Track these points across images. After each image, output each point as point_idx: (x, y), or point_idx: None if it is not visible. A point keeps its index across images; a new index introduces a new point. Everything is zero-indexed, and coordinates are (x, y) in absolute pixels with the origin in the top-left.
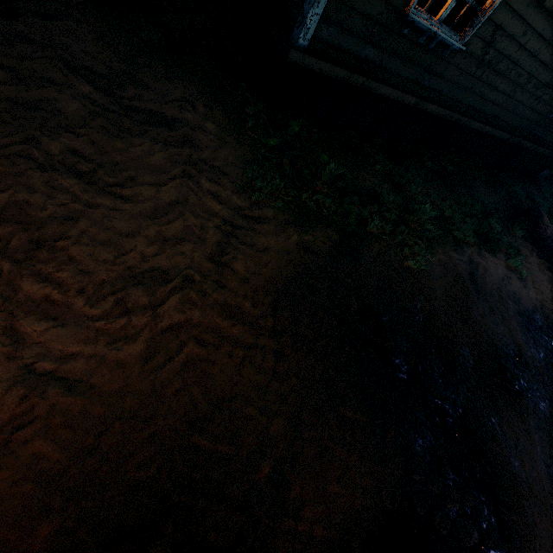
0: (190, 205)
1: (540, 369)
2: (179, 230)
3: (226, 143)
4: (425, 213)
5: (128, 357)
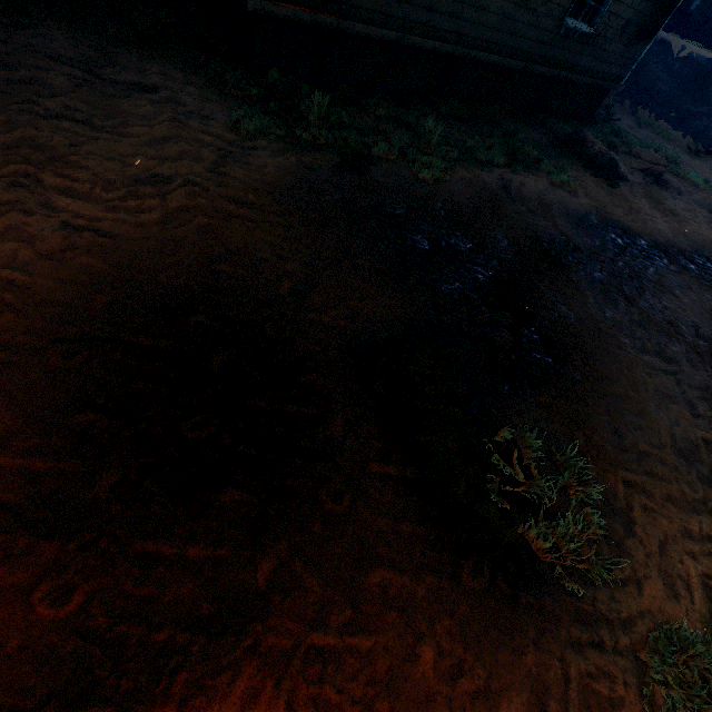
0: (183, 139)
1: (594, 251)
2: (175, 154)
3: (211, 101)
4: (432, 133)
5: (146, 222)
